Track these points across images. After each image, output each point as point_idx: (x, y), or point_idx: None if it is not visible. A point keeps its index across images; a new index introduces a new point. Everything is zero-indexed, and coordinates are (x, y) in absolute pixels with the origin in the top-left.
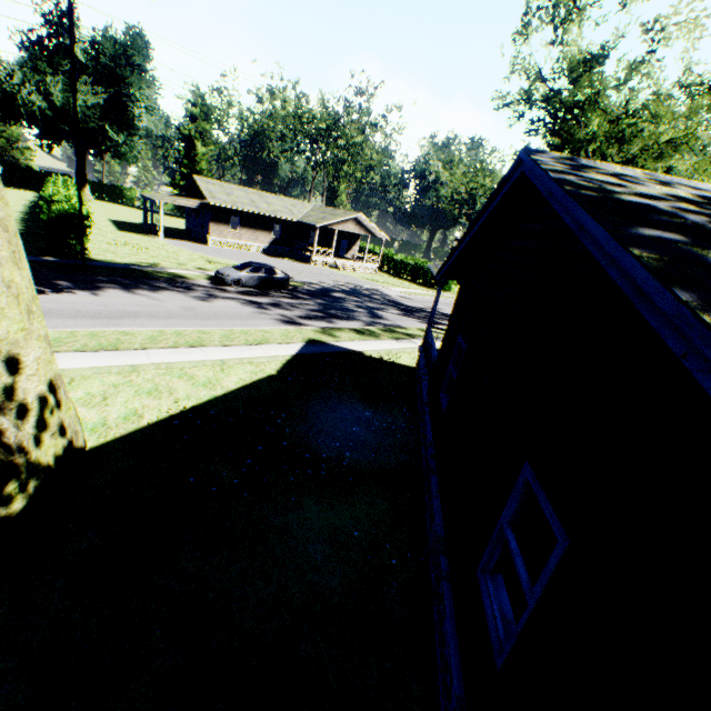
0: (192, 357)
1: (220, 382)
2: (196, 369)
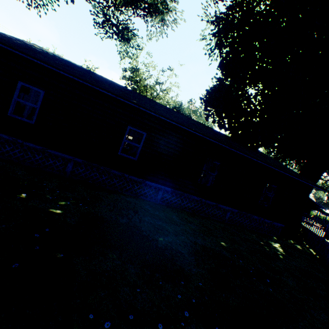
0: None
1: None
2: None
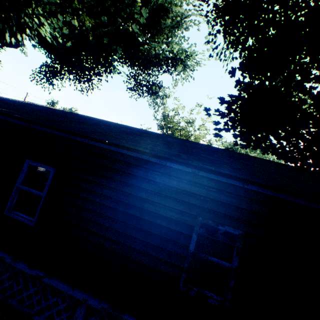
0: None
1: None
2: None
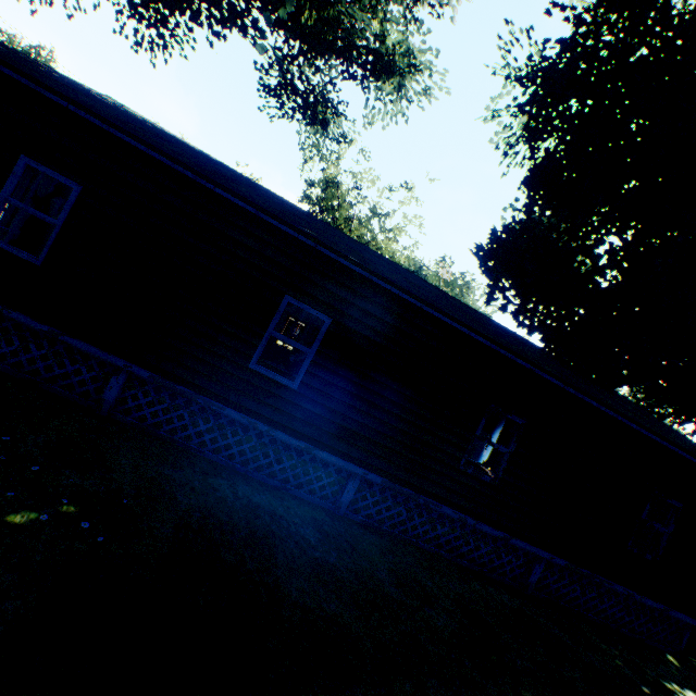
0: None
1: None
2: None
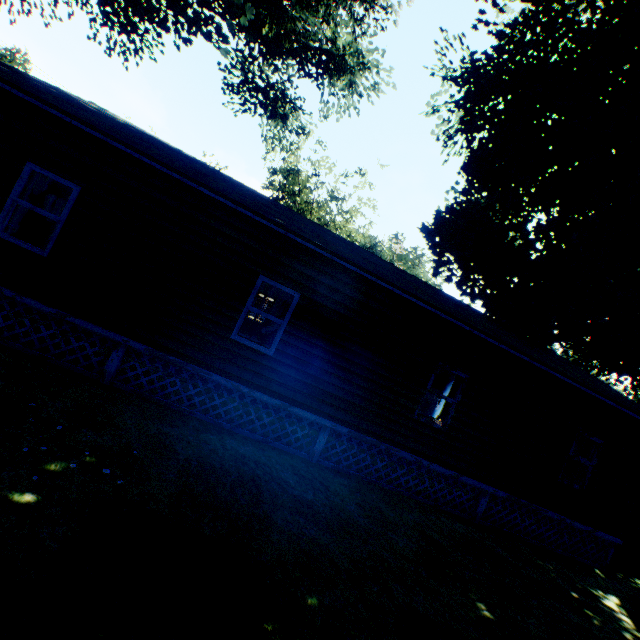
0: None
1: None
2: None
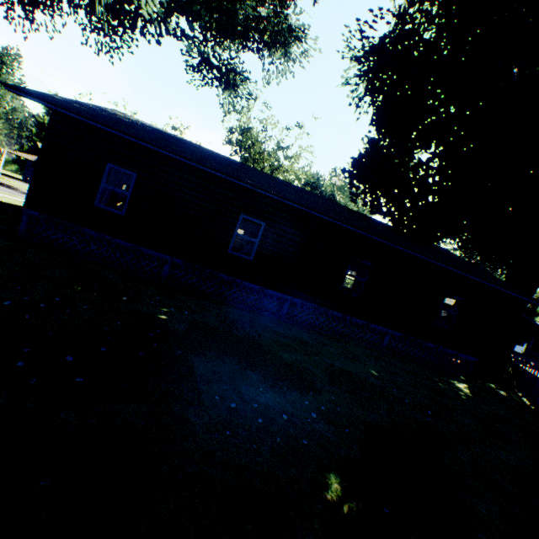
0: (3, 195)
1: (16, 203)
2: (3, 198)
